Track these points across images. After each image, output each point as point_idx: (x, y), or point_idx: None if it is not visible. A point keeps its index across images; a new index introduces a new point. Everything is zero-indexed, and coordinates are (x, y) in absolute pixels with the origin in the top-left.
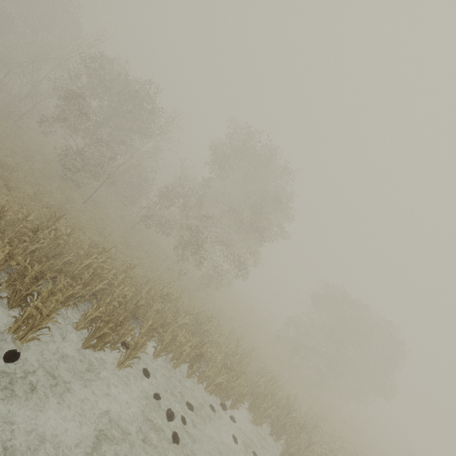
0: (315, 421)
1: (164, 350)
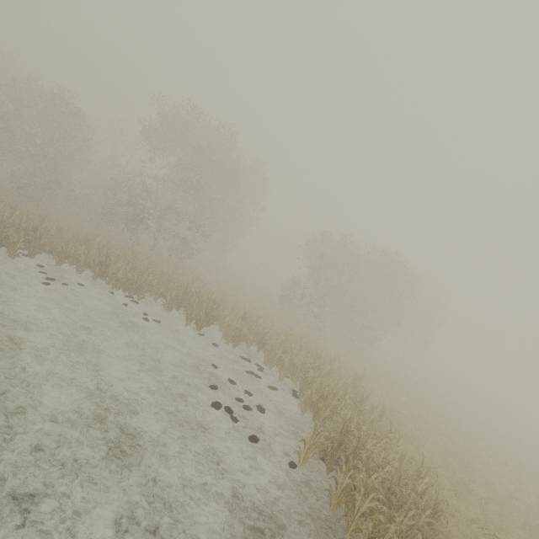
0: (262, 325)
1: (63, 258)
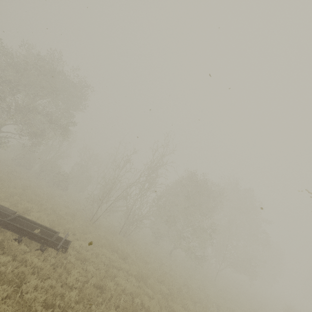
0: None
1: None
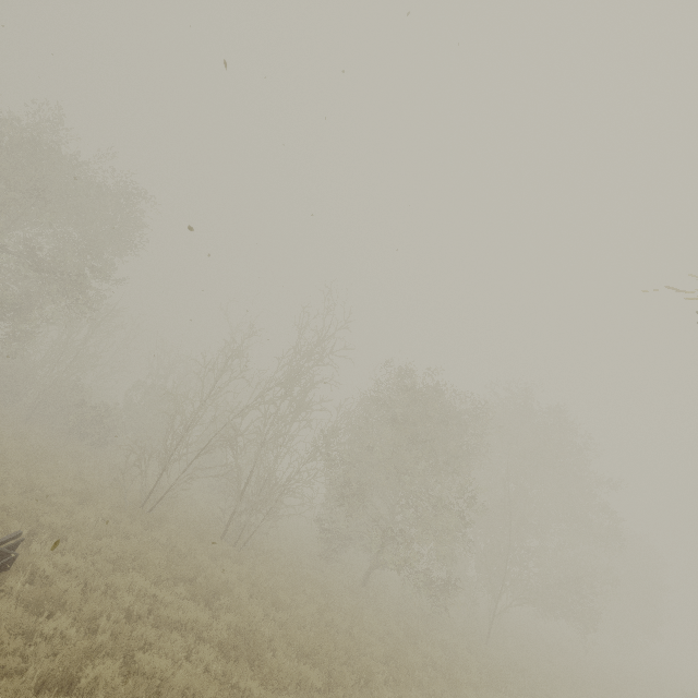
0: None
1: None
